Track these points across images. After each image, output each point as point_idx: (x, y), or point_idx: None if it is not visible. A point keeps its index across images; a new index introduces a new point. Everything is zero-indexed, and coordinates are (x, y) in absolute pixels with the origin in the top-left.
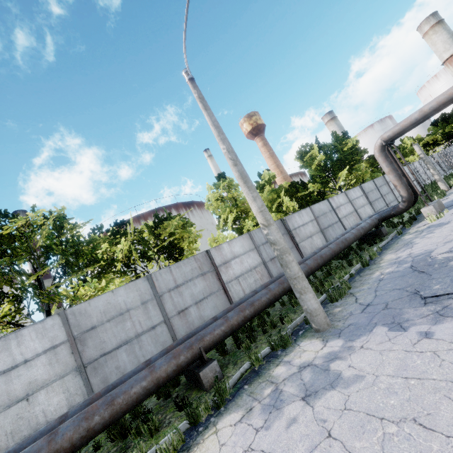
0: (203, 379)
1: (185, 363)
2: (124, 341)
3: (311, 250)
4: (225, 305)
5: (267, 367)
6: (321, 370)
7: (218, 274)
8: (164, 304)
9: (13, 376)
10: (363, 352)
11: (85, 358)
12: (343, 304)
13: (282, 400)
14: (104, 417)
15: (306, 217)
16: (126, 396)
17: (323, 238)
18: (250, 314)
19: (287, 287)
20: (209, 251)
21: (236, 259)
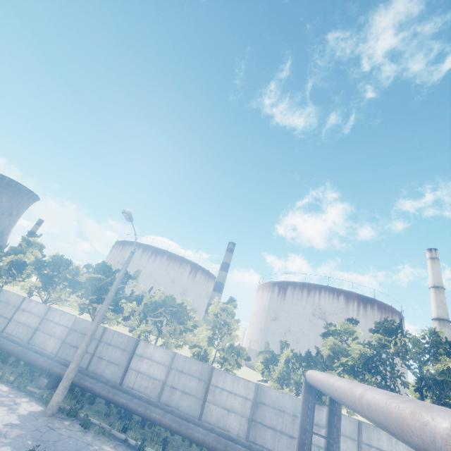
0: (40, 380)
1: (43, 367)
2: (77, 346)
3: (215, 421)
4: (118, 379)
5: (32, 398)
6: (6, 405)
7: (130, 358)
8: (99, 346)
9: (55, 326)
10: (3, 413)
11: (66, 339)
12: (72, 425)
13: (0, 396)
14: (21, 355)
15: (242, 389)
16: (28, 356)
17: (244, 428)
18: (74, 381)
19: (102, 394)
20: (138, 341)
21: (149, 360)
